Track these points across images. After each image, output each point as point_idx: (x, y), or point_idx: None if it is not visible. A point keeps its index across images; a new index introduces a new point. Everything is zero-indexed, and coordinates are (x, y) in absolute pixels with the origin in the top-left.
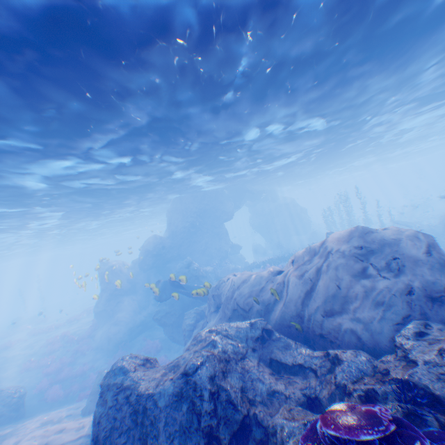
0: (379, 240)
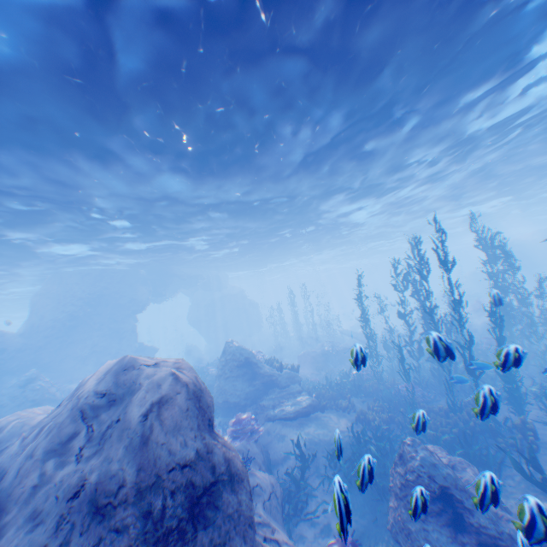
0: (132, 384)
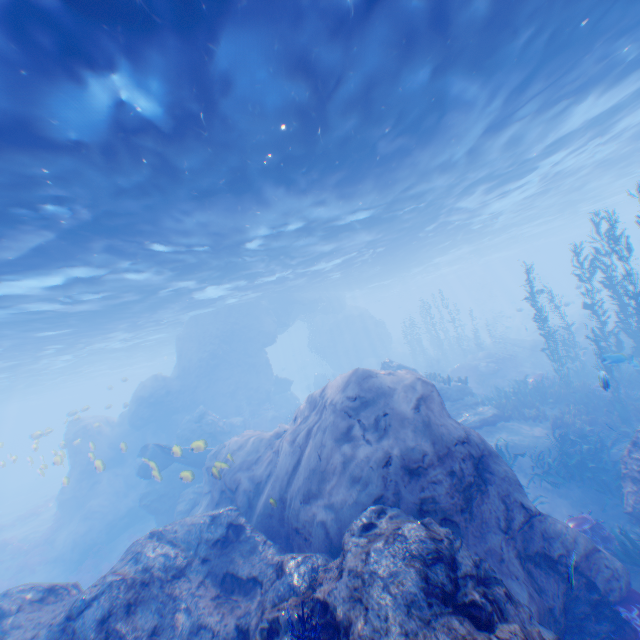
0: (377, 389)
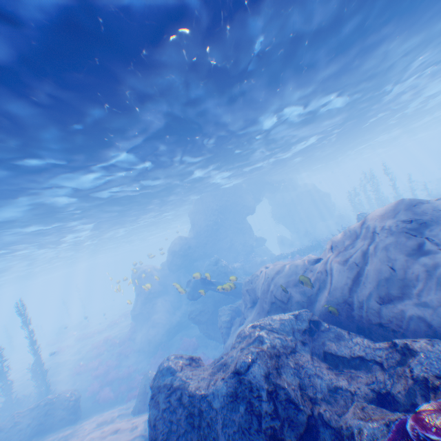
0: (434, 213)
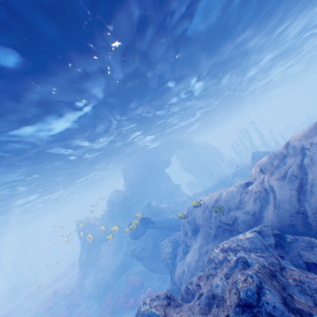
0: None
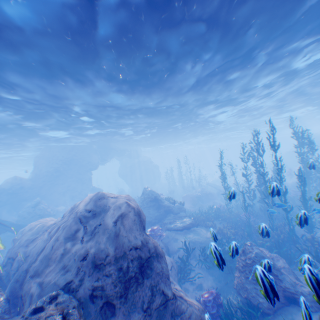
0: (104, 206)
